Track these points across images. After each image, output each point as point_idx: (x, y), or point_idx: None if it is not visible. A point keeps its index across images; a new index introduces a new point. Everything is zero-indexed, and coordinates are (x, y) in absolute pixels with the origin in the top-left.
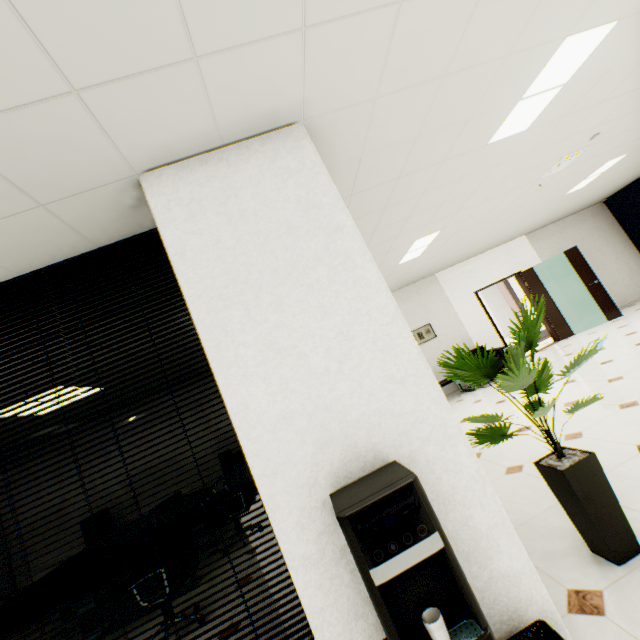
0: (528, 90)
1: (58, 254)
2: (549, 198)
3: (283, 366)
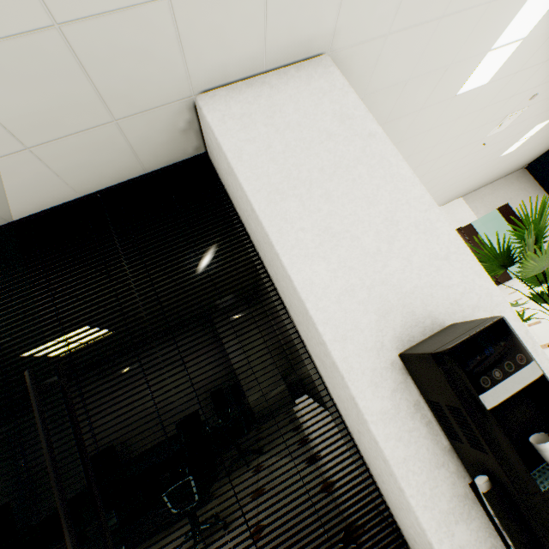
0: (497, 41)
1: (114, 176)
2: (487, 159)
3: (339, 247)
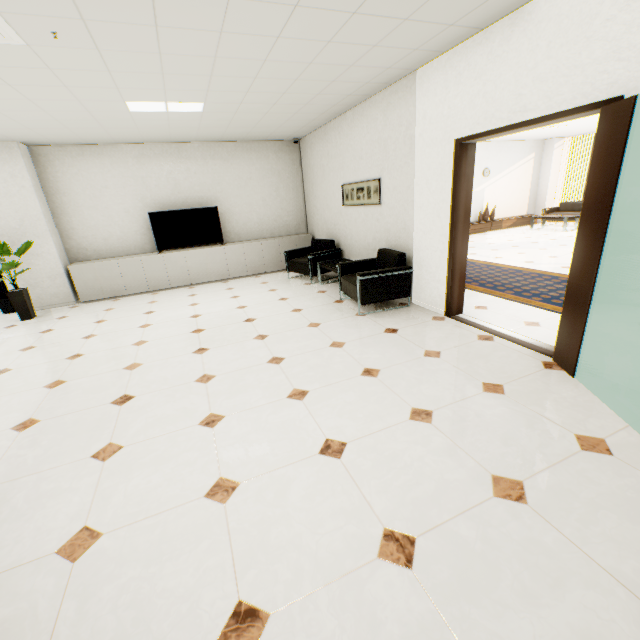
0: None
1: None
2: None
3: None
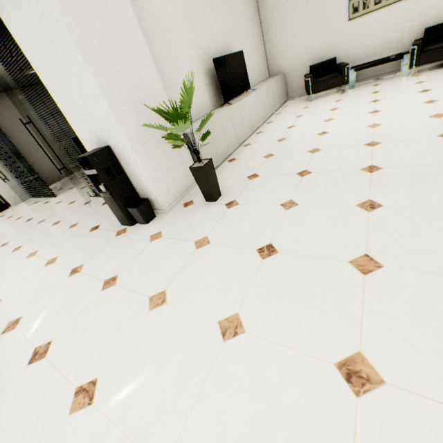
0: None
1: None
2: None
3: (69, 100)
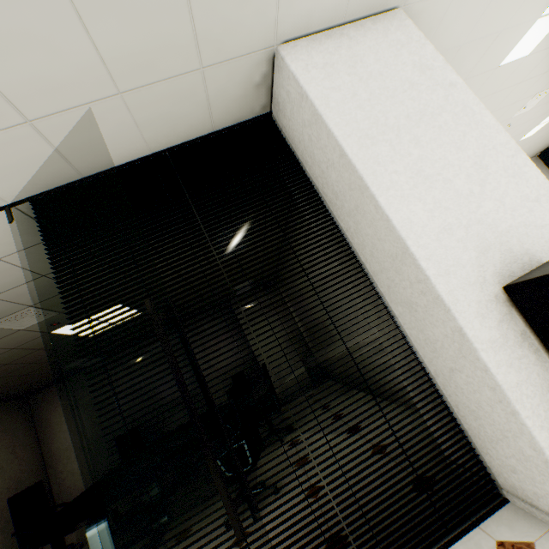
0: (548, 7)
1: (185, 133)
2: None
3: (433, 189)
